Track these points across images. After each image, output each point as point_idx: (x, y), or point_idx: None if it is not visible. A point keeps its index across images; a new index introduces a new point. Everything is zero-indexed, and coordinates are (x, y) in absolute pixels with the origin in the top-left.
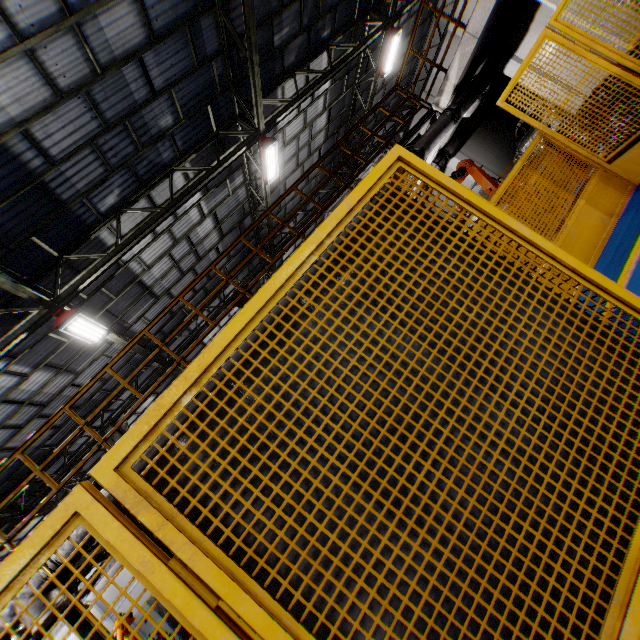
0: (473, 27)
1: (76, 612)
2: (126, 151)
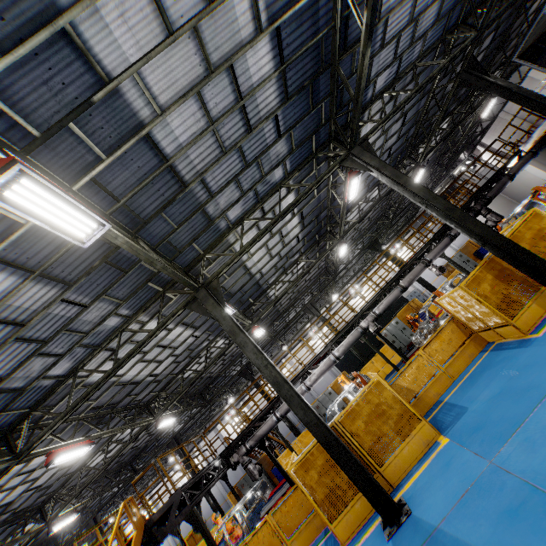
0: None
1: (379, 332)
2: (371, 179)
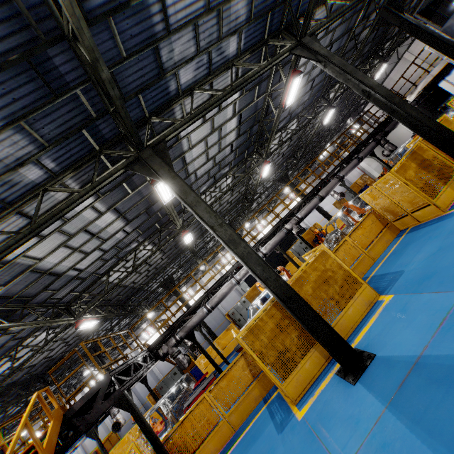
0: (432, 73)
1: (300, 235)
2: (294, 108)
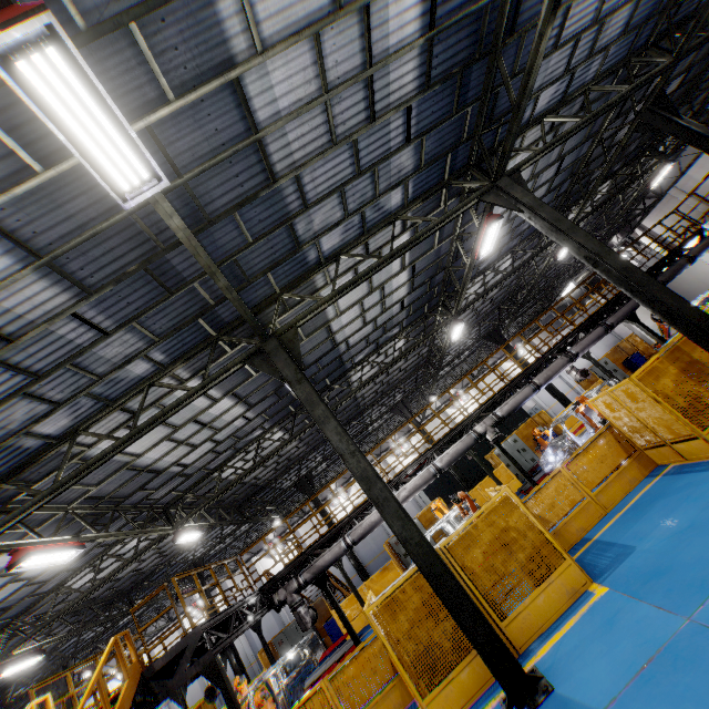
0: None
1: (498, 443)
2: (504, 242)
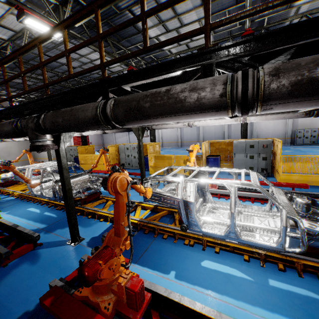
0: None
1: (140, 140)
2: None
